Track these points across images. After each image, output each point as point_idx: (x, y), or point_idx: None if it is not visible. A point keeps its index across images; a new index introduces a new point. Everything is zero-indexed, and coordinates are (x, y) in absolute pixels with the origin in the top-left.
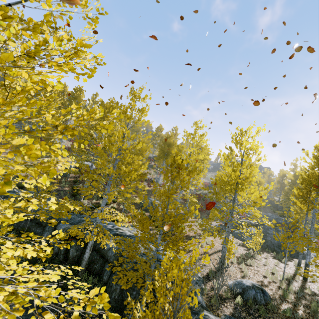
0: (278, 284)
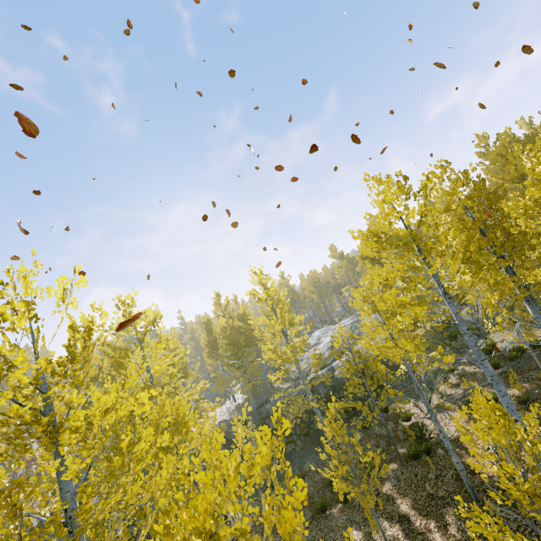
0: (228, 414)
